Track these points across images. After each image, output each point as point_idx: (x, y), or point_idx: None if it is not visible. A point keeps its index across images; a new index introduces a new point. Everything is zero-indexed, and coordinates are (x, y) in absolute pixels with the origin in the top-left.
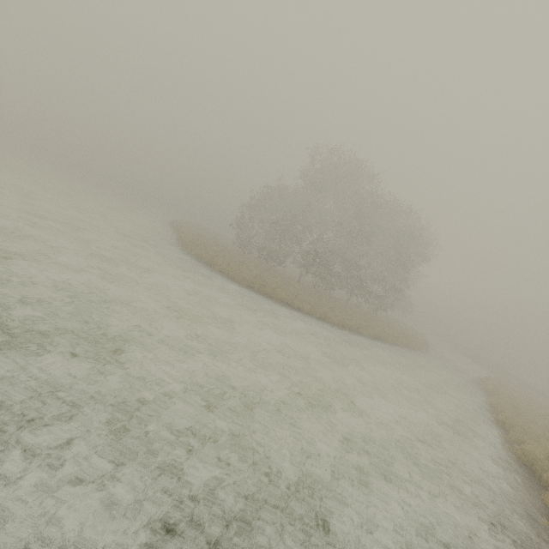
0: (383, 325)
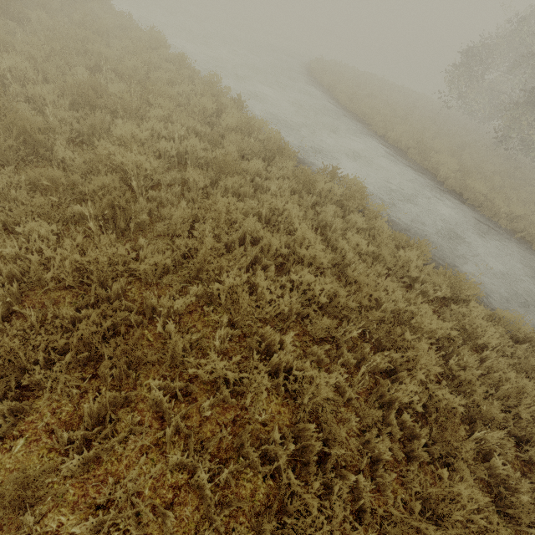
0: (495, 176)
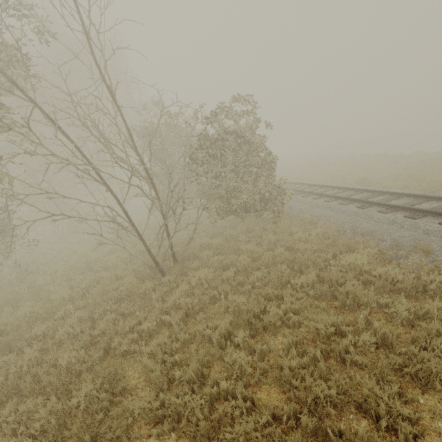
0: None
